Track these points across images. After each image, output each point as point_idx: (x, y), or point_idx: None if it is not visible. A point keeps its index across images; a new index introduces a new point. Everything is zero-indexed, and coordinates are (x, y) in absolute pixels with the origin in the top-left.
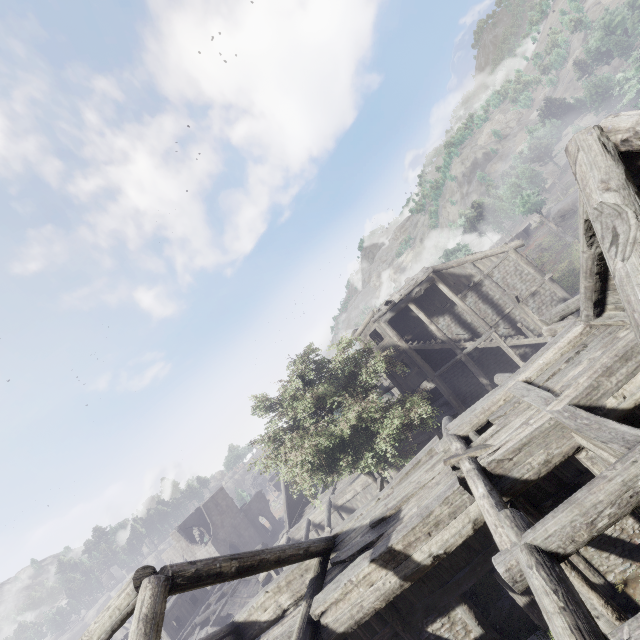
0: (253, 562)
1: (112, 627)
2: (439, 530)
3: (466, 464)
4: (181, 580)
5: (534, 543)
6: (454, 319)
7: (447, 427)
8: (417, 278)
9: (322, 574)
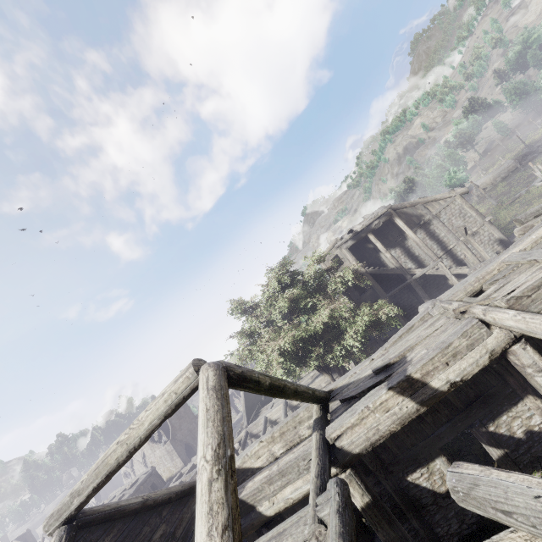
0: (280, 384)
1: (166, 412)
2: (457, 360)
3: (480, 307)
4: (233, 374)
5: None
6: (404, 252)
7: (438, 298)
8: (377, 212)
9: (325, 416)
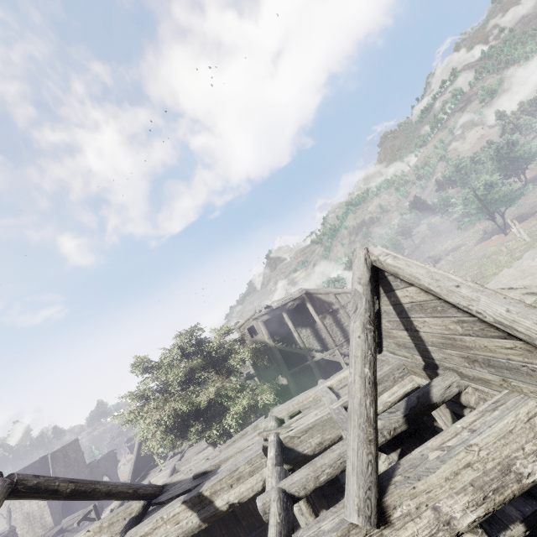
0: (87, 489)
1: None
2: (239, 483)
3: (272, 437)
4: (22, 487)
5: (283, 487)
6: (313, 332)
7: (273, 410)
8: (293, 295)
9: (142, 515)
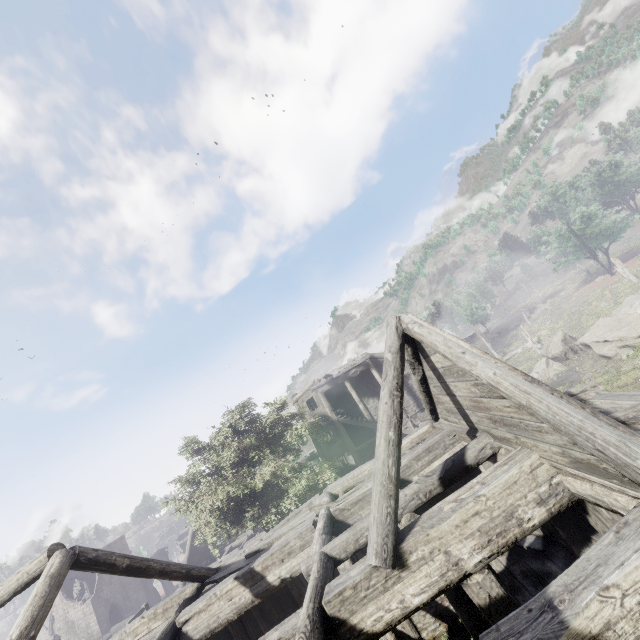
0: (142, 565)
1: (16, 589)
2: (290, 558)
3: (322, 511)
4: (84, 559)
5: (325, 551)
6: None
7: (328, 486)
8: (356, 360)
9: (196, 596)
